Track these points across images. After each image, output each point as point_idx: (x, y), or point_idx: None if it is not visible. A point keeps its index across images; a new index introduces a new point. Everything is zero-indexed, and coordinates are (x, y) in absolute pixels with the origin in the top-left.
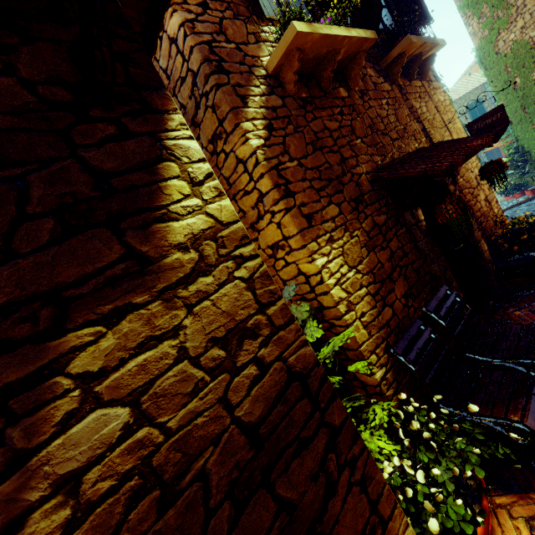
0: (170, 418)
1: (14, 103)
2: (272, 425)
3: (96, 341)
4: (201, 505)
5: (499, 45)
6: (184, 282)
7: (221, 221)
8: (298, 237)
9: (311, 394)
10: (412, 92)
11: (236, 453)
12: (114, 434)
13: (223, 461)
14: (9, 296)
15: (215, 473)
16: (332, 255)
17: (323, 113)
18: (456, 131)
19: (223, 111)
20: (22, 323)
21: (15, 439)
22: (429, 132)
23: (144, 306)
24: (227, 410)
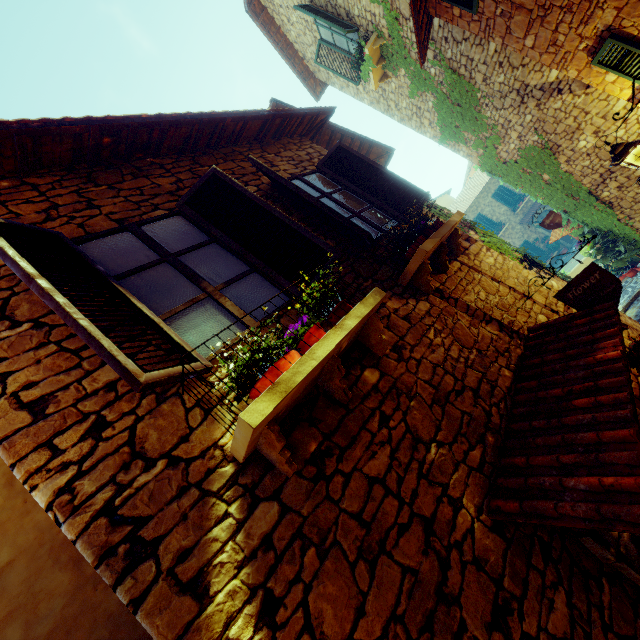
0: None
1: None
2: None
3: None
4: None
5: (502, 156)
6: None
7: None
8: None
9: None
10: (455, 284)
11: None
12: None
13: None
14: None
15: None
16: None
17: (355, 452)
18: (534, 290)
19: None
20: None
21: None
22: (509, 324)
23: None
24: None
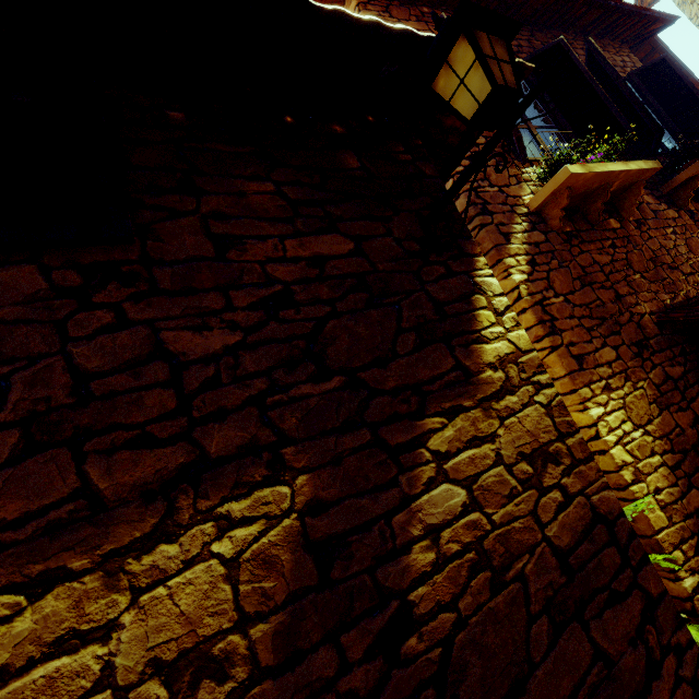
0: (494, 512)
1: (392, 254)
2: (580, 560)
3: (442, 429)
4: (522, 605)
5: None
6: (495, 397)
7: (519, 348)
8: (565, 380)
9: (619, 545)
10: None
11: (549, 572)
12: (457, 508)
13: (538, 573)
14: (396, 383)
15: (532, 581)
16: (610, 406)
17: (590, 246)
18: None
19: (484, 248)
20: (402, 404)
21: (403, 485)
22: None
23: (469, 410)
24: (538, 526)
